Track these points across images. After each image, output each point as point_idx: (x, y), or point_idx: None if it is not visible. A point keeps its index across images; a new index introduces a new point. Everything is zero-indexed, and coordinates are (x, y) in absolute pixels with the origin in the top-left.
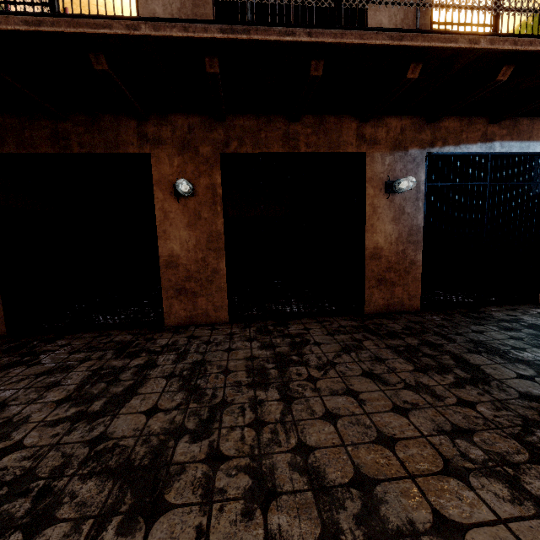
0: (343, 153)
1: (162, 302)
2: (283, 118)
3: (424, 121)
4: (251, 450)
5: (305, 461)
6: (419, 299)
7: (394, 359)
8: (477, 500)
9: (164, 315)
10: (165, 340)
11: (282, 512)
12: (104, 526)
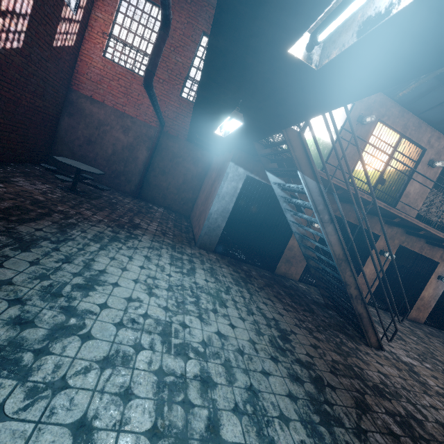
0: (433, 260)
1: None
2: (424, 241)
3: None
4: None
5: None
6: (425, 319)
7: None
8: None
9: None
10: None
11: None
12: None
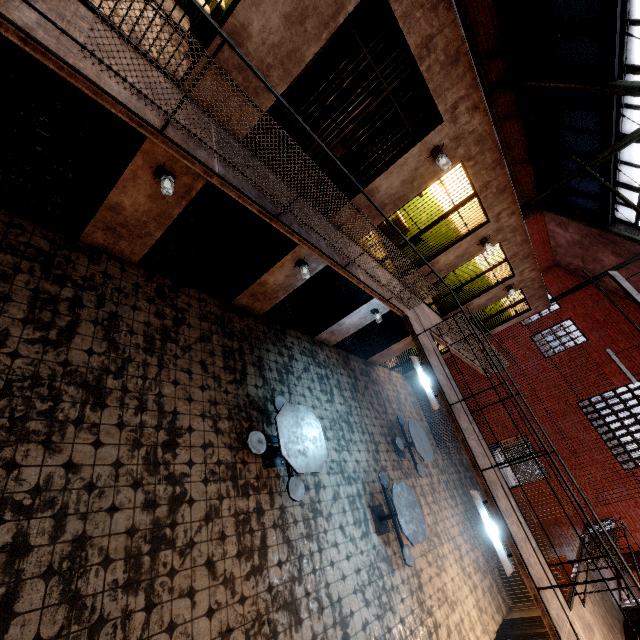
0: None
1: (87, 226)
2: None
3: None
4: (140, 390)
5: (160, 400)
6: (265, 312)
7: (220, 356)
8: (203, 425)
9: (82, 234)
10: (84, 269)
11: (147, 416)
12: (85, 407)
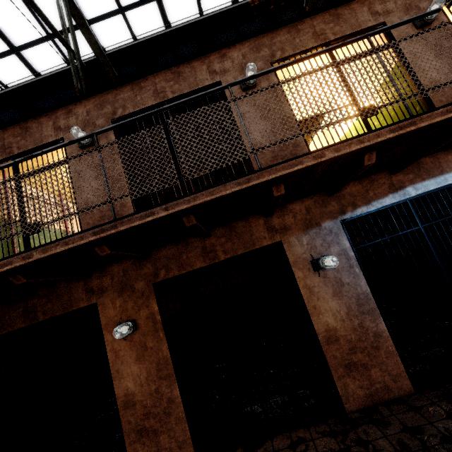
0: (260, 248)
1: (126, 449)
2: (197, 237)
3: (325, 195)
4: None
5: None
6: (406, 377)
7: None
8: None
9: None
10: None
11: None
12: None
